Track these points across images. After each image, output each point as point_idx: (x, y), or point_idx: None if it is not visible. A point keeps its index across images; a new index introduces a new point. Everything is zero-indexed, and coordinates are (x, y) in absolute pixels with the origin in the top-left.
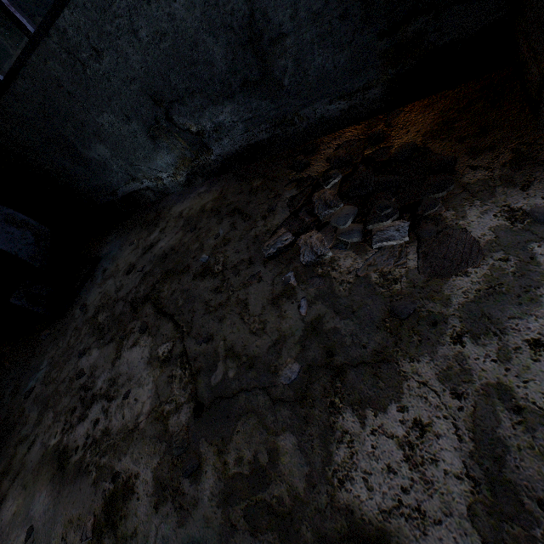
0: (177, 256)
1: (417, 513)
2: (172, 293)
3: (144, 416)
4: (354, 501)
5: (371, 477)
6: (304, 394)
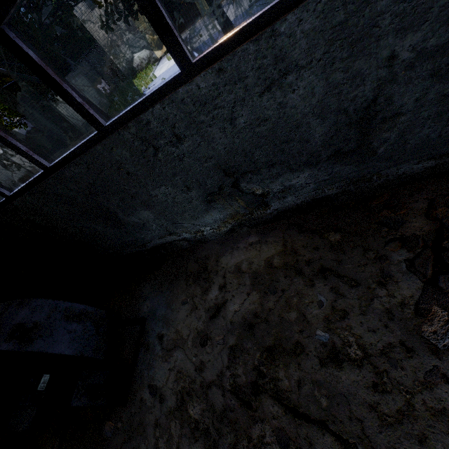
0: (270, 327)
1: None
2: (298, 385)
3: None
4: None
5: None
6: None
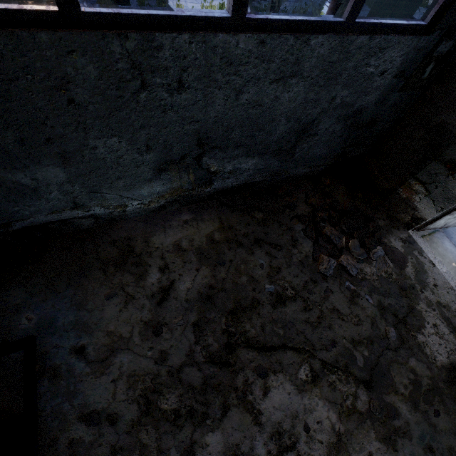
0: (228, 293)
1: (451, 351)
2: (262, 328)
3: (338, 423)
4: (441, 362)
5: (438, 351)
6: (402, 339)
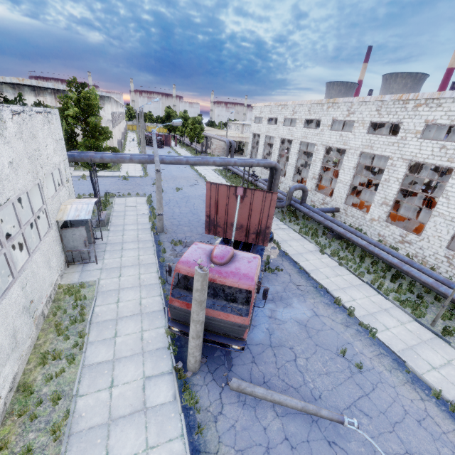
0: None
1: None
2: None
3: None
4: None
5: None
6: None
